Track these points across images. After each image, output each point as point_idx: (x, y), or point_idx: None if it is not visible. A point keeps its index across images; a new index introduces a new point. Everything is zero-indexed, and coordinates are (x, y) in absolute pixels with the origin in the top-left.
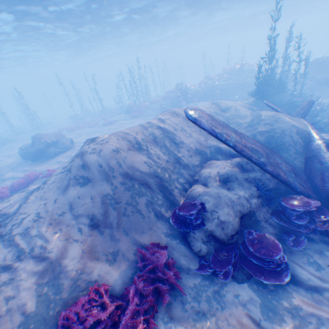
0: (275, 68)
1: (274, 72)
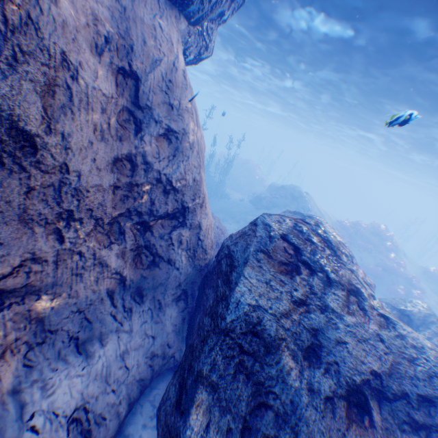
0: (212, 157)
1: (210, 160)
